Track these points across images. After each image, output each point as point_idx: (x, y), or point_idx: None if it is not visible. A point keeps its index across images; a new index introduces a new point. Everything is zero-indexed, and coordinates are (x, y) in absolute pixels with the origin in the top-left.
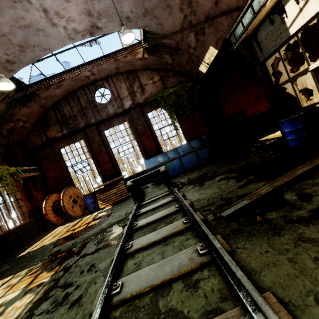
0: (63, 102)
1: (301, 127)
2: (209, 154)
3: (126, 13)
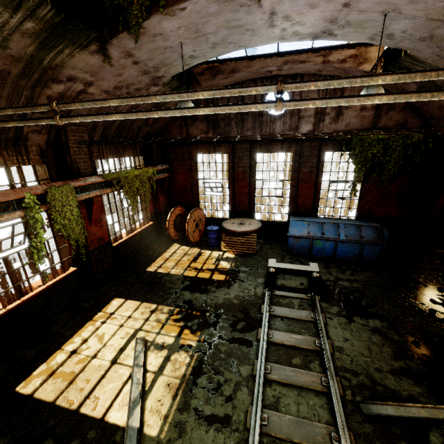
0: None
1: None
2: (378, 256)
3: (394, 30)
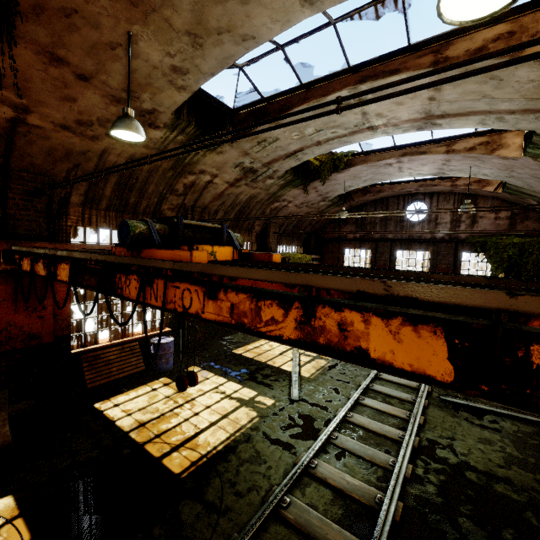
0: (370, 205)
1: None
2: None
3: (485, 172)
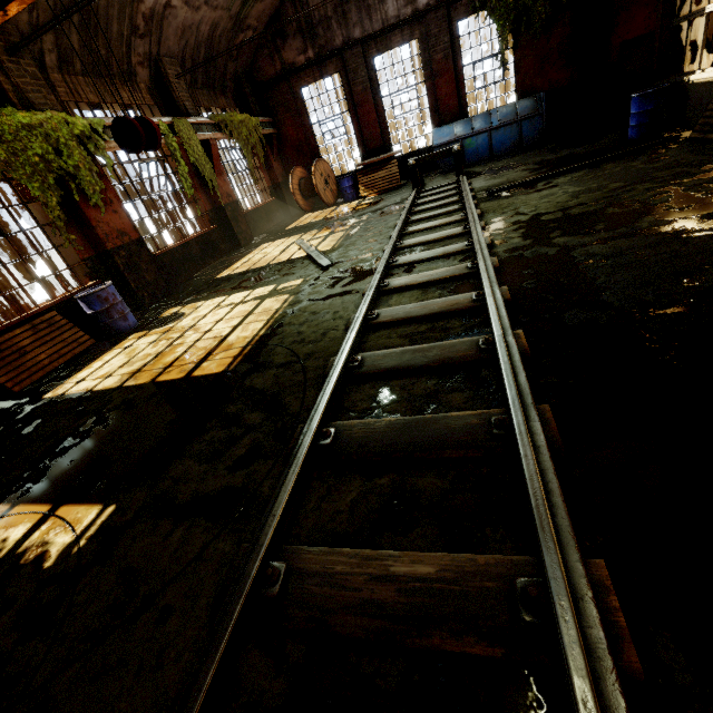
0: None
1: (647, 111)
2: (540, 131)
3: None
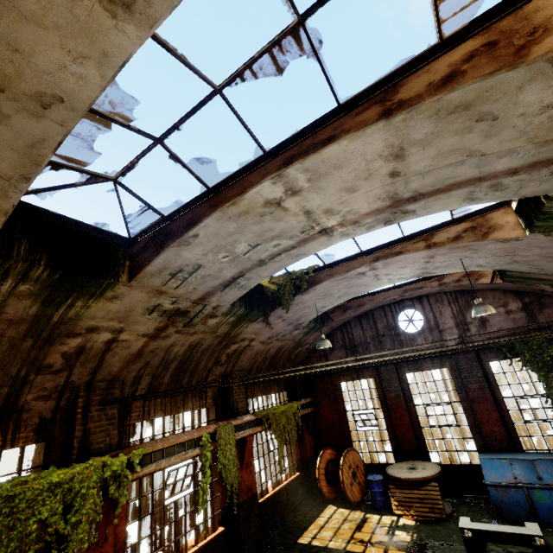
0: (354, 322)
1: None
2: None
3: (479, 263)
